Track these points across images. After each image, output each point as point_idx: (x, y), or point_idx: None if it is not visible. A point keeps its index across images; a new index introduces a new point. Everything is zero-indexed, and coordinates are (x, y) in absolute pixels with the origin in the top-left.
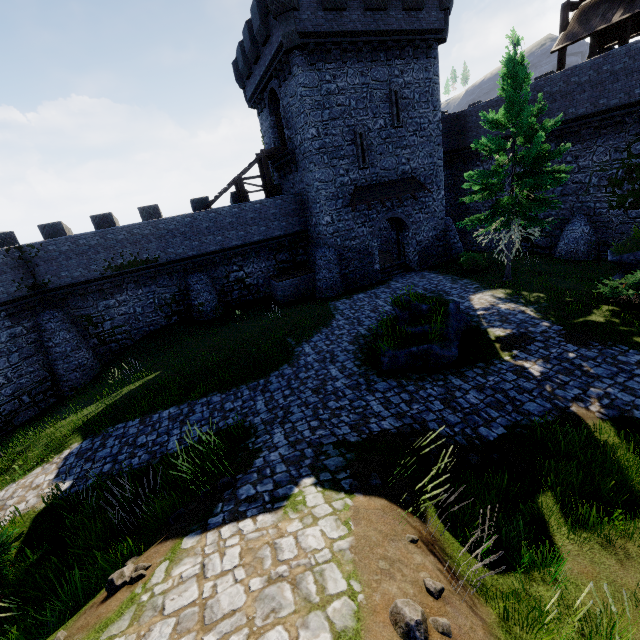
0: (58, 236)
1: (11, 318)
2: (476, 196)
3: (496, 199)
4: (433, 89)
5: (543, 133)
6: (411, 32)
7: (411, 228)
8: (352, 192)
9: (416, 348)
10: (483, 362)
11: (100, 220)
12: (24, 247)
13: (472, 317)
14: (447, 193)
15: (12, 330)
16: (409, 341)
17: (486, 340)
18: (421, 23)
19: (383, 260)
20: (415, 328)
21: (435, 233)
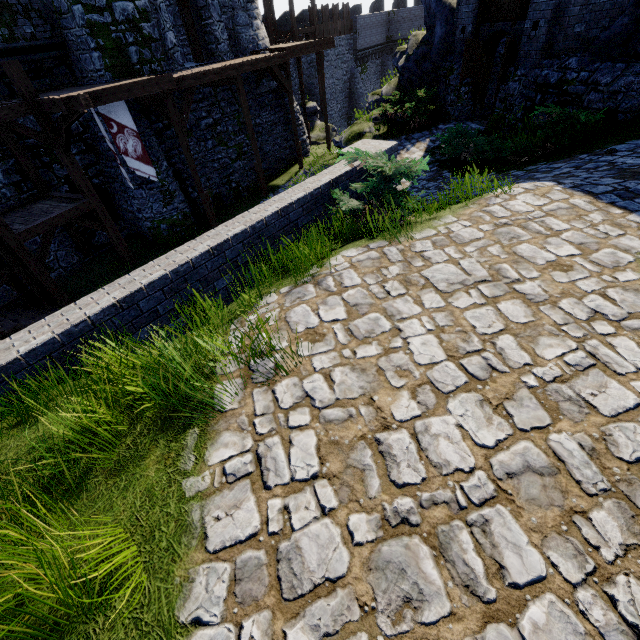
0: (379, 10)
1: (379, 54)
2: None
3: None
4: None
5: None
6: None
7: None
8: None
9: None
10: None
11: (400, 1)
12: (390, 12)
13: None
14: None
15: (377, 62)
16: None
17: None
18: None
19: None
20: None
21: None
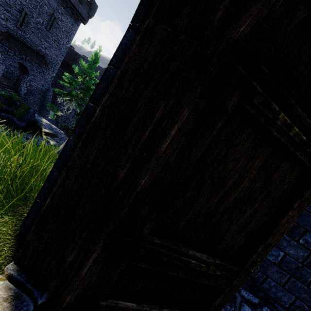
0: None
1: None
2: (65, 83)
3: (71, 90)
4: (71, 34)
5: (93, 81)
6: (74, 6)
7: (30, 76)
8: (4, 32)
9: (5, 114)
10: (34, 134)
11: None
12: None
13: (39, 123)
14: (57, 77)
15: None
16: (2, 110)
17: (40, 130)
18: (79, 8)
19: (3, 80)
20: (8, 108)
21: (42, 87)
